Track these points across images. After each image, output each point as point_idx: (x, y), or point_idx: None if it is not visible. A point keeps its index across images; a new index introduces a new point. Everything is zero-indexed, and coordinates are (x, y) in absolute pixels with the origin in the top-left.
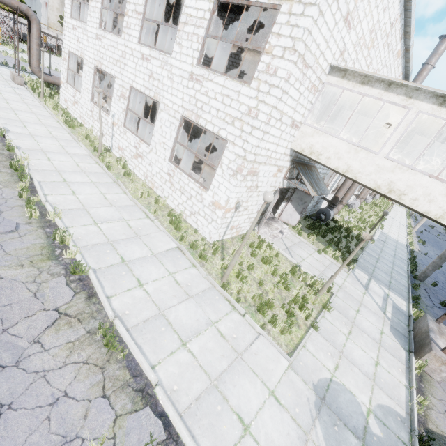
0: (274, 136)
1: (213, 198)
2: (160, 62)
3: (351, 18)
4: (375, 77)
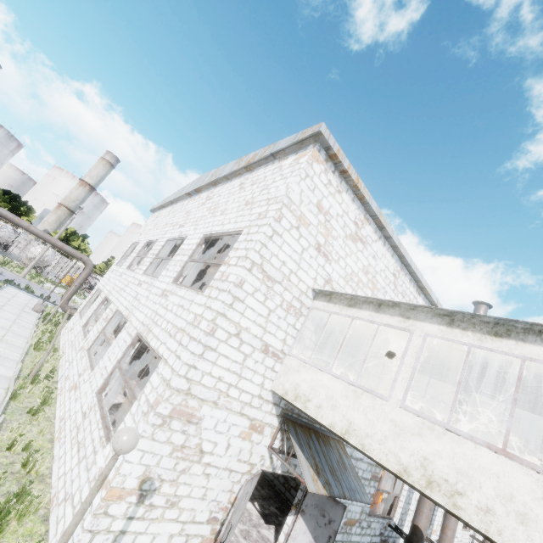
0: (229, 358)
1: (106, 460)
2: (148, 285)
3: (326, 250)
4: (362, 299)
